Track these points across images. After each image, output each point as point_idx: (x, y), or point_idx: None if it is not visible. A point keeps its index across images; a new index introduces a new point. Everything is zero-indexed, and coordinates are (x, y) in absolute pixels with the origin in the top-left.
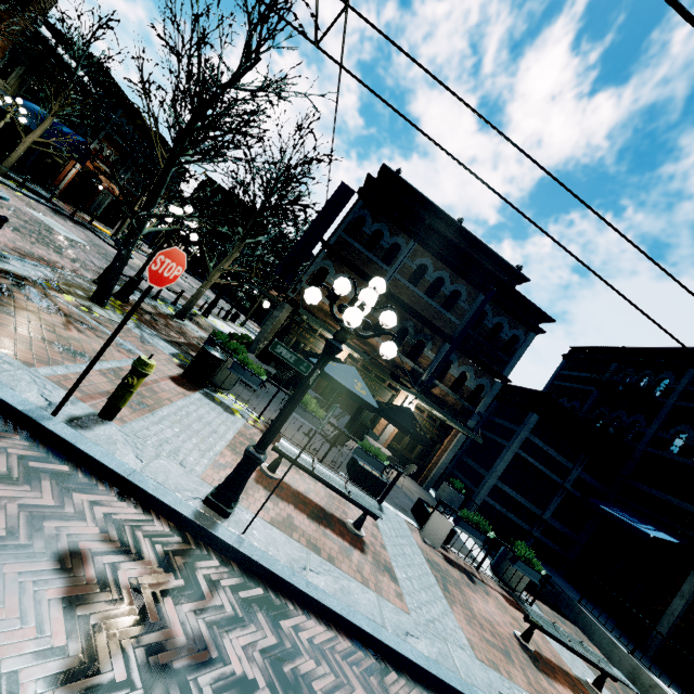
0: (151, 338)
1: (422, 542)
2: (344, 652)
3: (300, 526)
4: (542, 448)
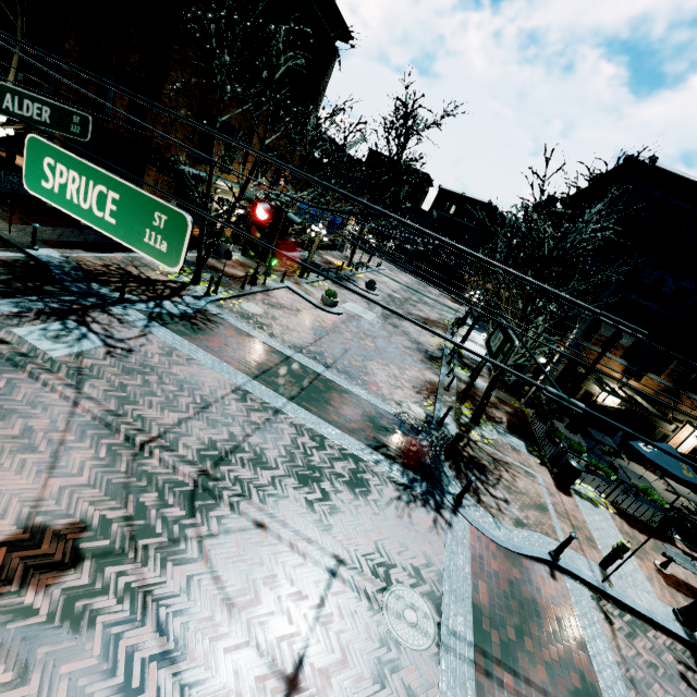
0: (510, 441)
1: None
2: None
3: None
4: None
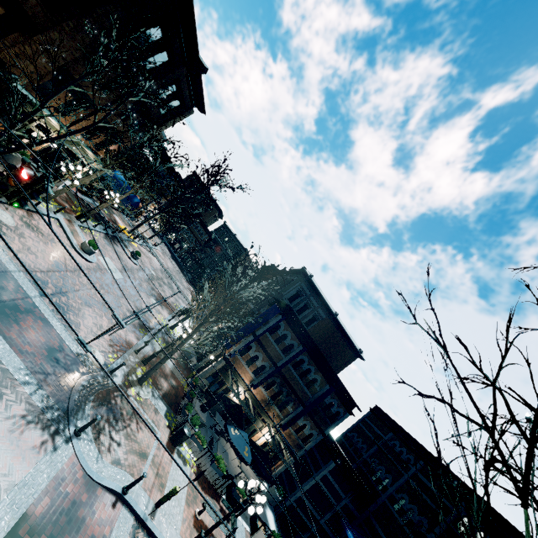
0: (157, 404)
1: None
2: None
3: None
4: (332, 482)
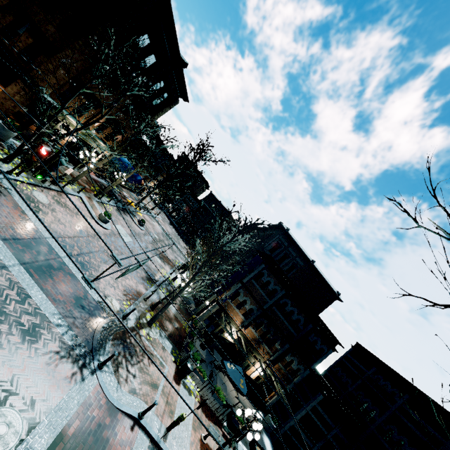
0: (164, 342)
1: None
2: None
3: None
4: (321, 413)
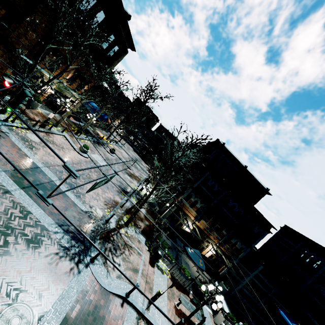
0: (139, 237)
1: (213, 323)
2: None
3: None
4: (262, 278)
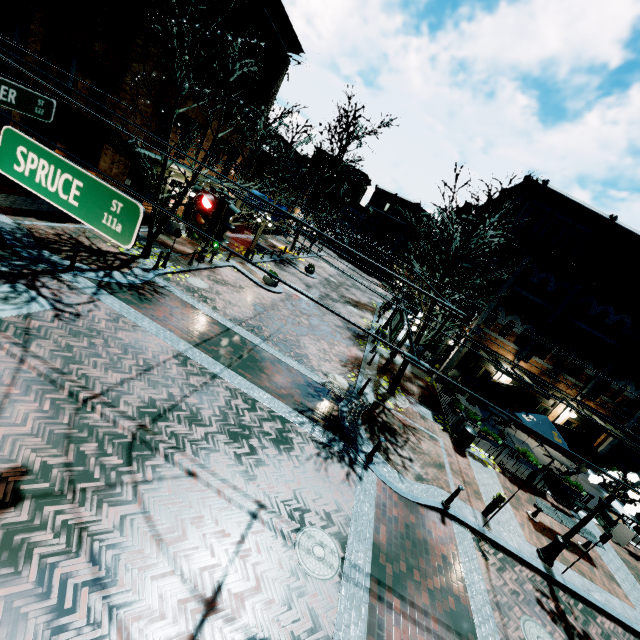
0: (420, 410)
1: (611, 542)
2: (621, 633)
3: (567, 558)
4: None
